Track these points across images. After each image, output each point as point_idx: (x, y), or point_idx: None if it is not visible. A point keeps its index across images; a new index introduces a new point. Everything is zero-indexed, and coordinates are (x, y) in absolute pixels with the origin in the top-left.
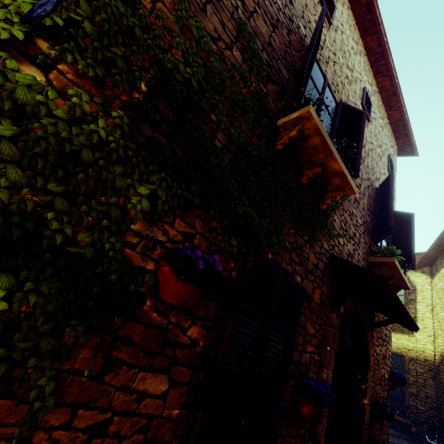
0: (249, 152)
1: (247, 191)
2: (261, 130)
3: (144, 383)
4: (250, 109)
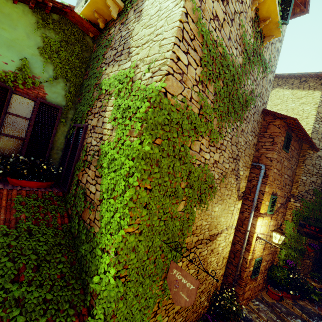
0: (319, 218)
1: (319, 226)
2: (321, 211)
3: (307, 261)
4: (318, 208)
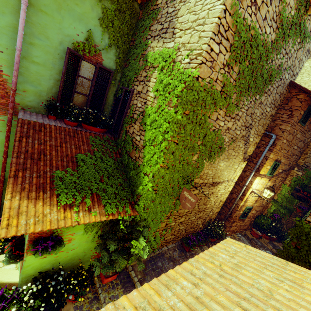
0: None
1: None
2: None
3: (293, 218)
4: None
